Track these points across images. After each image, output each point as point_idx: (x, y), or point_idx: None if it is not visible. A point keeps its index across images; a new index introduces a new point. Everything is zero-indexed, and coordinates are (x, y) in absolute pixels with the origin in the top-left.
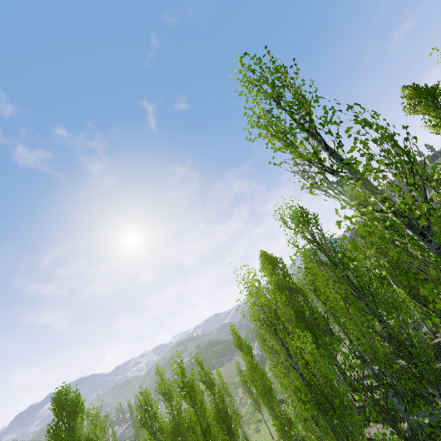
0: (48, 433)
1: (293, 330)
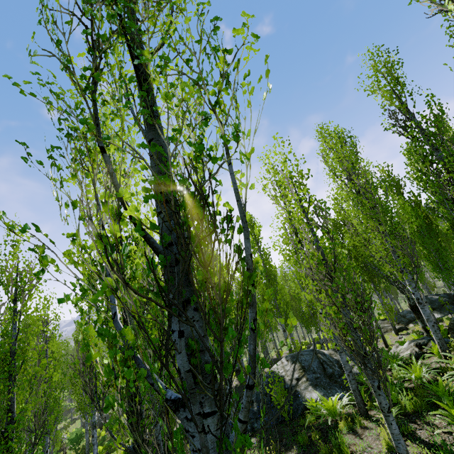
0: None
1: None
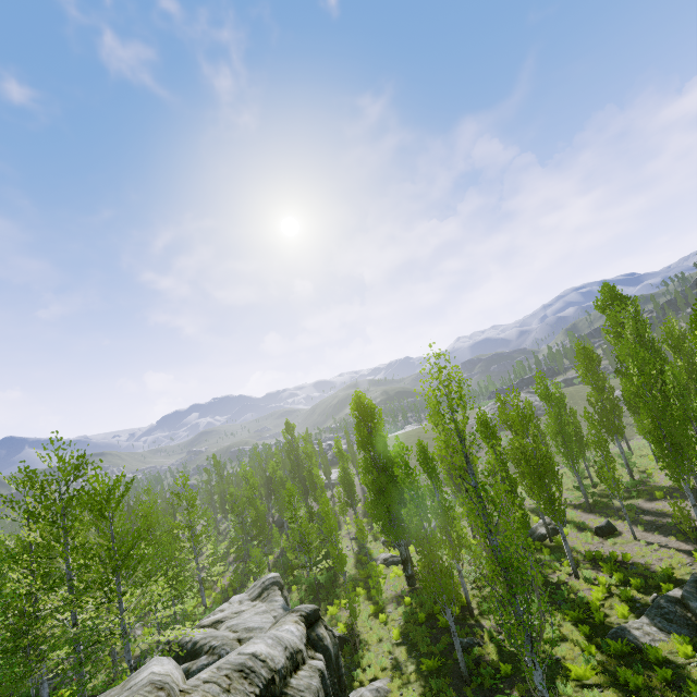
0: (356, 426)
1: (676, 390)
